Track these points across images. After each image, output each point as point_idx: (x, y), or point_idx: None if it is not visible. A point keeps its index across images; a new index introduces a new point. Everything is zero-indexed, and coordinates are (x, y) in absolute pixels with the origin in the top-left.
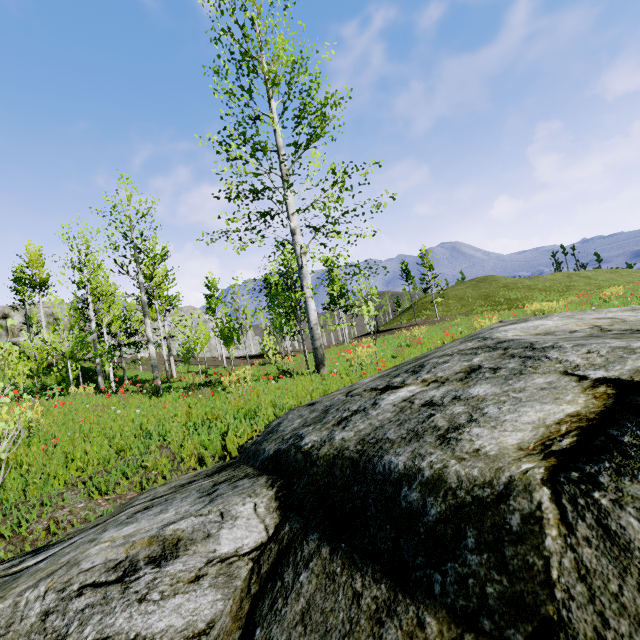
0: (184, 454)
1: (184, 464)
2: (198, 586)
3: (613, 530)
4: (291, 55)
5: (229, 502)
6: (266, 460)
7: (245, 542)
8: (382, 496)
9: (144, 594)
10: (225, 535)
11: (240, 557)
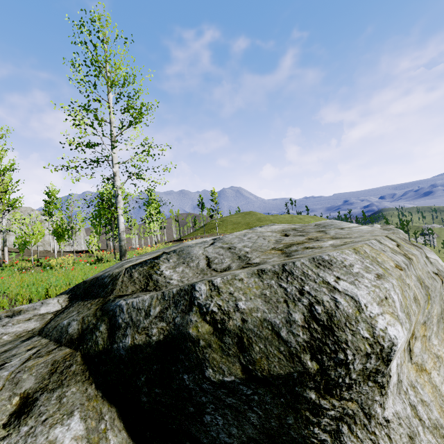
0: (19, 297)
1: (18, 303)
2: (29, 321)
3: (132, 275)
4: (123, 75)
5: (46, 299)
6: (69, 291)
7: (52, 310)
8: (100, 283)
9: (5, 324)
10: (43, 308)
11: (49, 313)
